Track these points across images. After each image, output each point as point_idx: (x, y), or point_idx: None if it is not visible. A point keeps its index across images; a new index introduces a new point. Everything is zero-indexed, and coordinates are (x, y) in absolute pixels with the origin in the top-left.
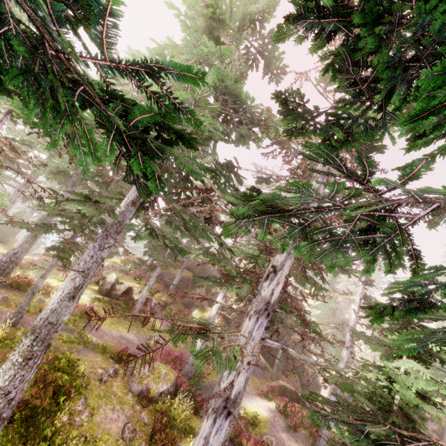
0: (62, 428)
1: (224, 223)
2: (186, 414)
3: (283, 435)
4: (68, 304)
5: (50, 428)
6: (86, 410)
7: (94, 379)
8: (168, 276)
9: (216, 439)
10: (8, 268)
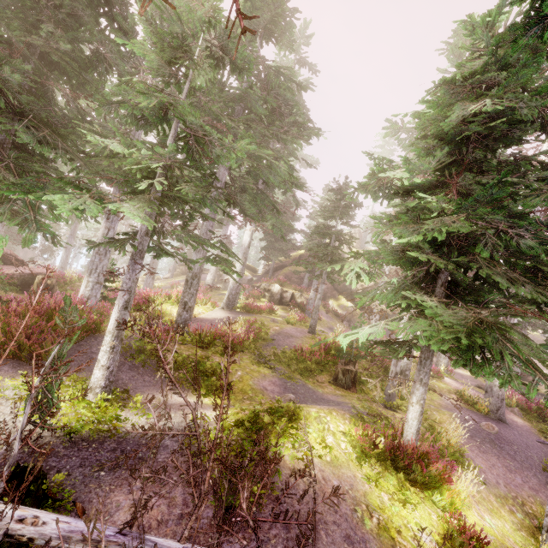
0: None
1: None
2: None
3: None
4: None
5: None
6: None
7: None
8: (293, 276)
9: None
10: (236, 299)
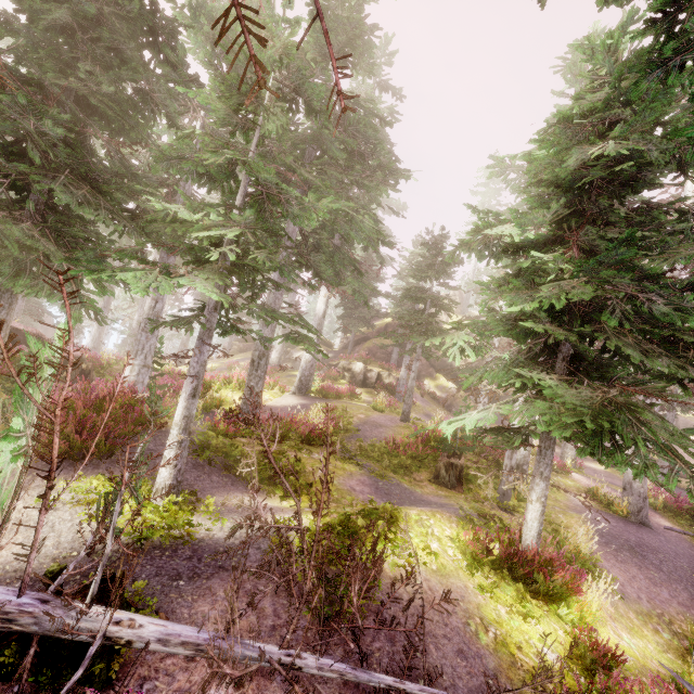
0: None
1: None
2: None
3: None
4: None
5: None
6: None
7: None
8: (379, 351)
9: None
10: (310, 382)
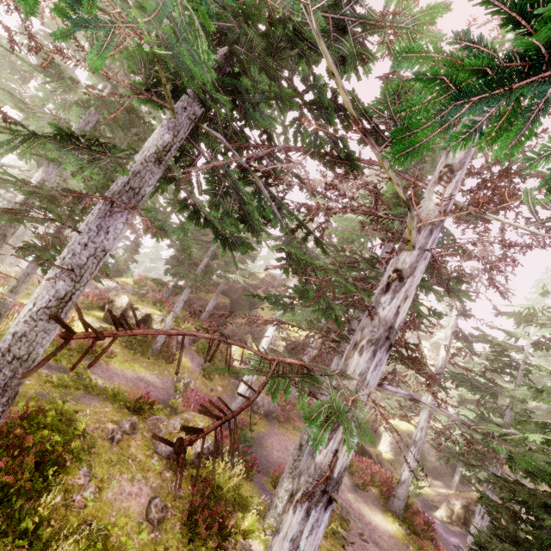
0: (53, 513)
1: (304, 207)
2: (235, 480)
3: (350, 495)
4: (47, 325)
5: (32, 517)
6: (90, 483)
7: (102, 438)
8: (198, 302)
9: (310, 541)
10: None
